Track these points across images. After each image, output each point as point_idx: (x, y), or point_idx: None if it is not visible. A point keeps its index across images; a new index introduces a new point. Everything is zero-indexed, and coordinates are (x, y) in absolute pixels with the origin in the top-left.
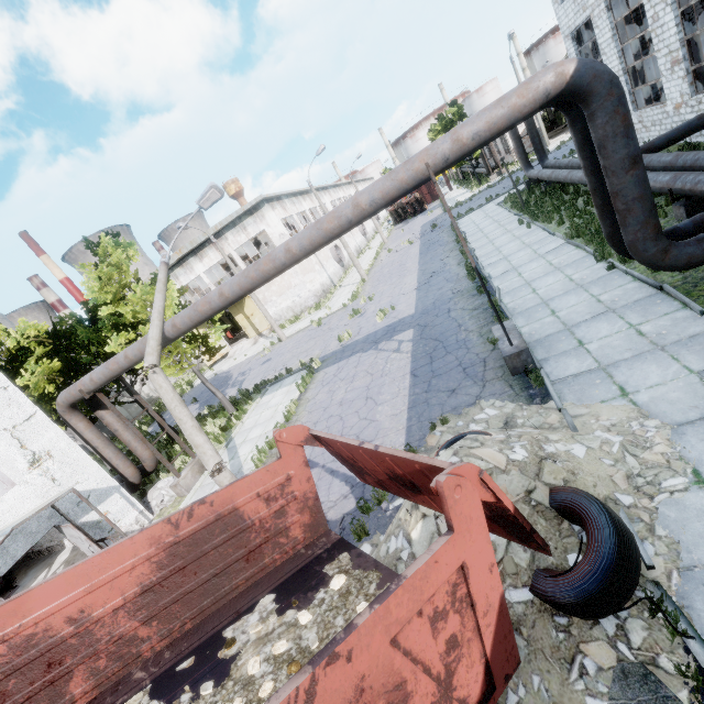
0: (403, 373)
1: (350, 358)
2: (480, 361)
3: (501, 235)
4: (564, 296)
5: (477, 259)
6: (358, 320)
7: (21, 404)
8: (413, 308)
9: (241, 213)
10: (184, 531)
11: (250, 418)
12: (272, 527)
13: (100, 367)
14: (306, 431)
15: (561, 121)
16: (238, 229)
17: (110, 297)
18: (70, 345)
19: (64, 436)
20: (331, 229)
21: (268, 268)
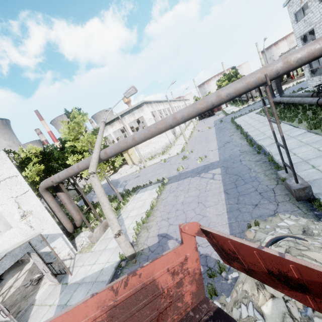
0: (219, 191)
1: (184, 179)
2: (270, 189)
3: (262, 126)
4: (318, 158)
5: (251, 136)
6: (186, 161)
7: (22, 185)
8: (217, 158)
9: (133, 107)
10: (120, 297)
11: (130, 204)
12: (174, 294)
13: (64, 171)
14: (198, 226)
15: (282, 80)
16: (130, 114)
17: (72, 137)
18: (49, 159)
19: (40, 203)
20: (201, 108)
21: (162, 127)
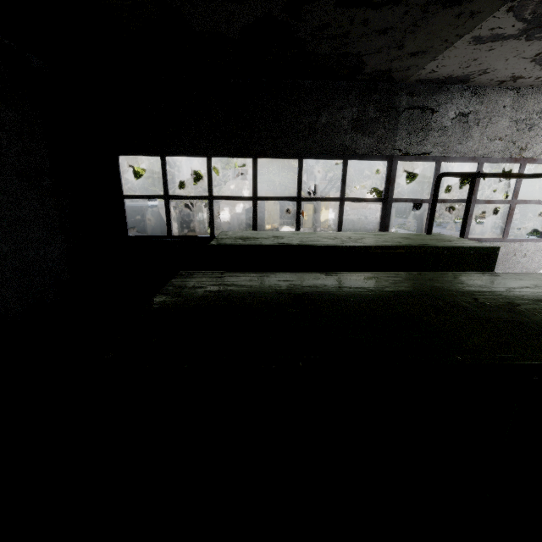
0: None
1: None
2: None
3: None
4: None
5: None
6: None
7: None
8: None
9: None
10: None
11: None
12: None
13: None
14: None
15: None
16: None
17: None
18: None
19: None
20: None
21: None
